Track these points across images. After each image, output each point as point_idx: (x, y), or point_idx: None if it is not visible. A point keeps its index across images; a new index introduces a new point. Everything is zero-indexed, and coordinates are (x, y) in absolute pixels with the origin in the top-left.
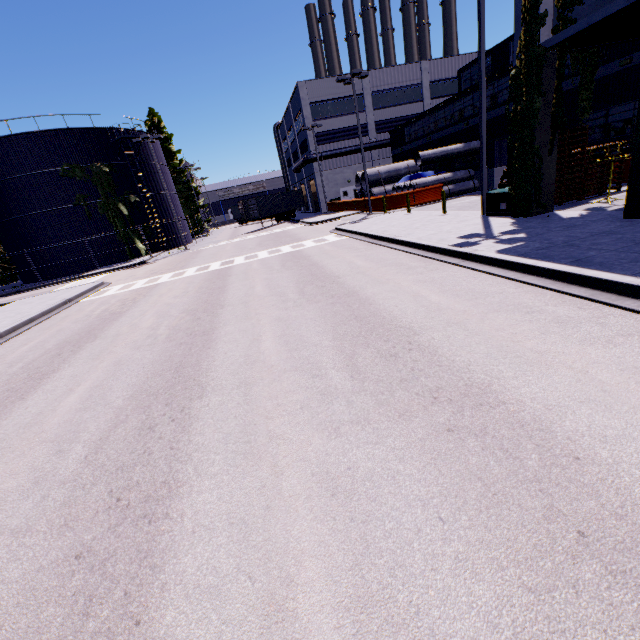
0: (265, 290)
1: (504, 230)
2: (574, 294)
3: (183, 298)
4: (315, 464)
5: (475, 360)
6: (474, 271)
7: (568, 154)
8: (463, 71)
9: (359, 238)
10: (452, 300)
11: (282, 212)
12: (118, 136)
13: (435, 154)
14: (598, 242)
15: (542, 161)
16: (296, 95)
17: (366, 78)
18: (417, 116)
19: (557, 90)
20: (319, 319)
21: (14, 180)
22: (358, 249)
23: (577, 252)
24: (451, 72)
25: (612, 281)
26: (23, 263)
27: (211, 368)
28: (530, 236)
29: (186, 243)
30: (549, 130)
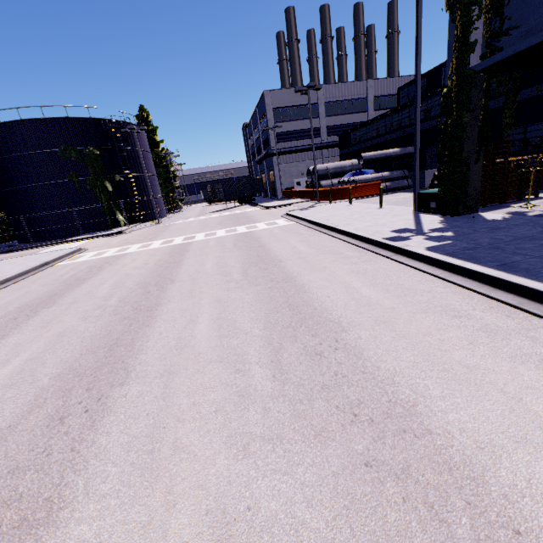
0: (214, 268)
1: (433, 227)
2: (501, 300)
3: (142, 270)
4: (213, 496)
5: (401, 369)
6: (404, 265)
7: (492, 163)
8: (402, 89)
9: (305, 224)
10: (382, 295)
11: (244, 196)
12: (110, 126)
13: (375, 156)
14: (522, 247)
15: (469, 168)
16: (262, 101)
17: (321, 91)
18: (362, 123)
19: (484, 108)
20: (255, 304)
21: (19, 157)
22: (302, 234)
23: (502, 255)
24: (392, 90)
25: (540, 291)
26: (19, 226)
27: (142, 349)
28: (457, 235)
29: (160, 217)
30: (476, 142)
